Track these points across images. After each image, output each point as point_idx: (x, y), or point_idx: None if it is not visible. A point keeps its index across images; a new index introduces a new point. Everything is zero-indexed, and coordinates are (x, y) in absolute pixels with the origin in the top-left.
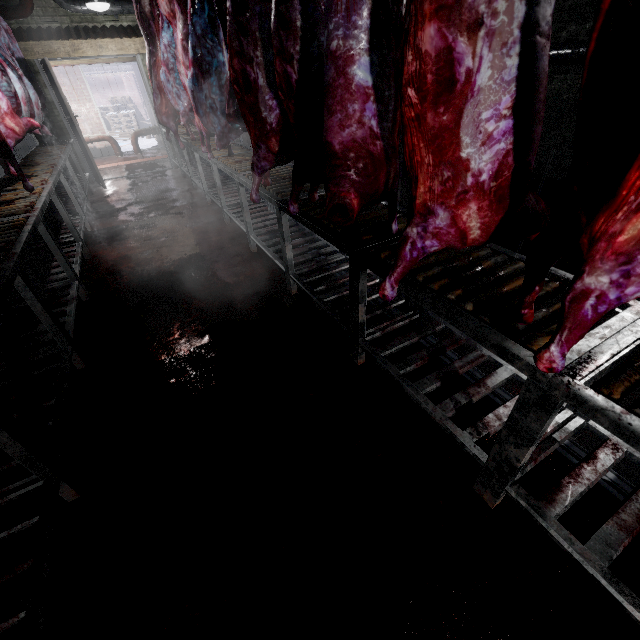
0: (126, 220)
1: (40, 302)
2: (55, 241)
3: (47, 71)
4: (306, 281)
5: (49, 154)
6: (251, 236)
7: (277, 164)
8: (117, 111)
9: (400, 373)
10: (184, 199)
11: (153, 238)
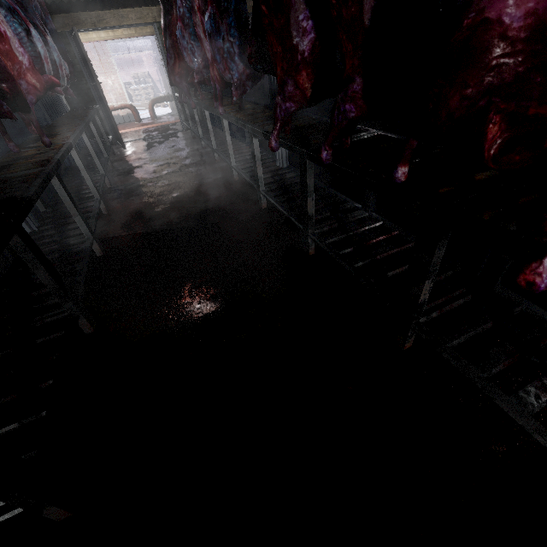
0: (141, 177)
1: (43, 264)
2: (70, 196)
3: (76, 41)
4: (328, 241)
5: (76, 117)
6: (262, 191)
7: (305, 105)
8: (138, 85)
9: (484, 377)
10: (194, 157)
11: (165, 194)
